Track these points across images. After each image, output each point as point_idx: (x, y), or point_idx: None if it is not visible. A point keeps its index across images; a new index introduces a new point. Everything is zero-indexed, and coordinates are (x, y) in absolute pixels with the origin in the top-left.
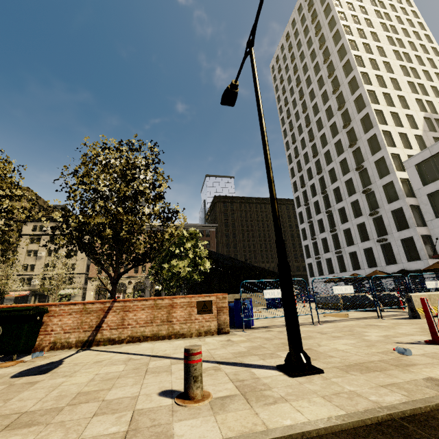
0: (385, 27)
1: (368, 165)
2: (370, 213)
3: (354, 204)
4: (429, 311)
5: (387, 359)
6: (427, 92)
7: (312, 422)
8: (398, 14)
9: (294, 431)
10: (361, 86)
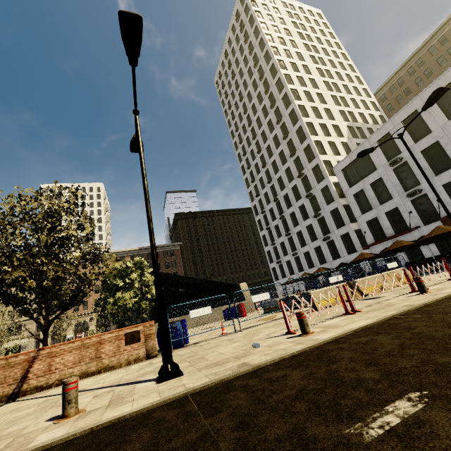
0: (308, 47)
1: (307, 172)
2: (314, 215)
3: (302, 208)
4: (285, 310)
5: (240, 354)
6: (348, 104)
7: (132, 410)
8: (318, 36)
9: (114, 418)
10: (293, 102)
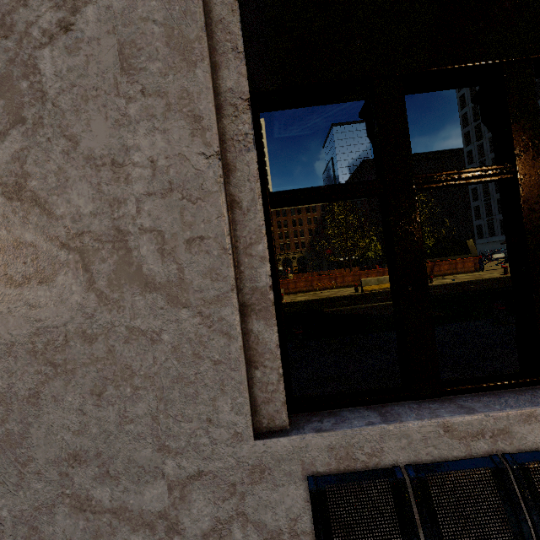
0: None
1: None
2: None
3: None
4: None
5: None
6: None
7: None
8: None
9: None
10: None
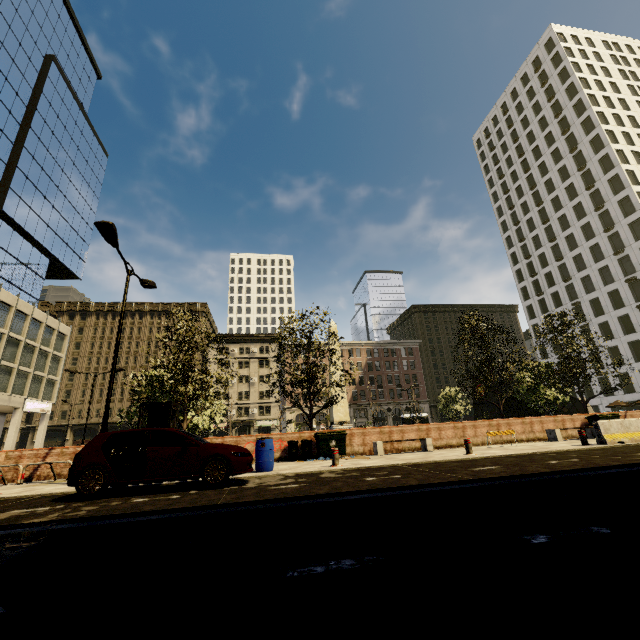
0: None
1: None
2: None
3: (623, 318)
4: None
5: None
6: None
7: None
8: None
9: None
10: (628, 188)
